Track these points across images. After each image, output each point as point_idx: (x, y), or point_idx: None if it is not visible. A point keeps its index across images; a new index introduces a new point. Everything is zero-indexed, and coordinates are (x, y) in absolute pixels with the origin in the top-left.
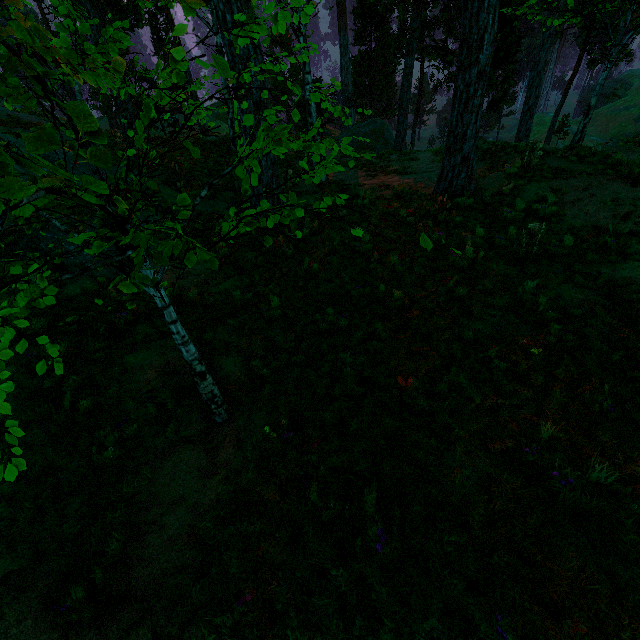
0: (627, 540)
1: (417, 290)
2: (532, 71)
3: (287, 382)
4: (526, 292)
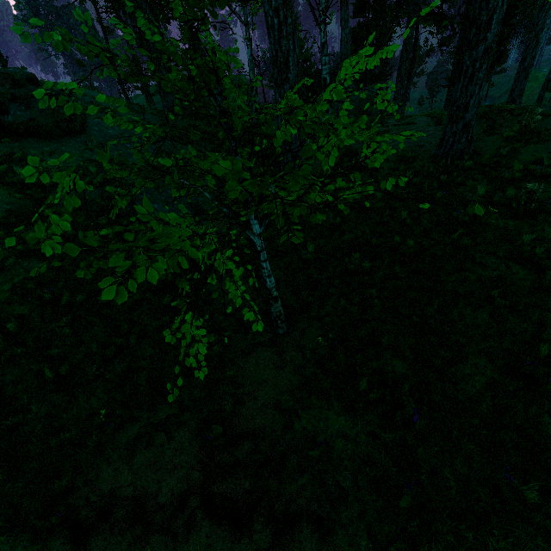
0: None
1: (425, 240)
2: (530, 33)
3: (327, 308)
4: (524, 243)
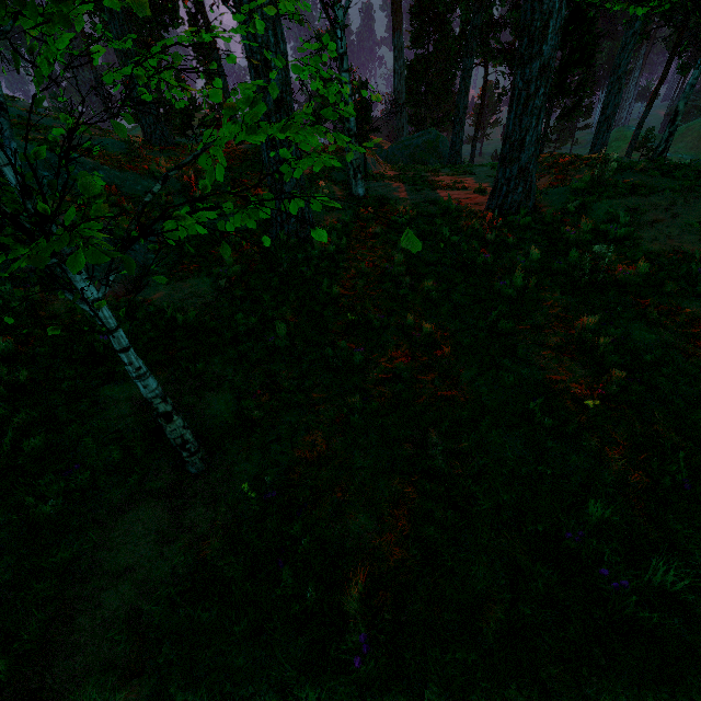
0: (700, 675)
1: (452, 322)
2: (611, 76)
3: (282, 427)
4: (586, 329)
